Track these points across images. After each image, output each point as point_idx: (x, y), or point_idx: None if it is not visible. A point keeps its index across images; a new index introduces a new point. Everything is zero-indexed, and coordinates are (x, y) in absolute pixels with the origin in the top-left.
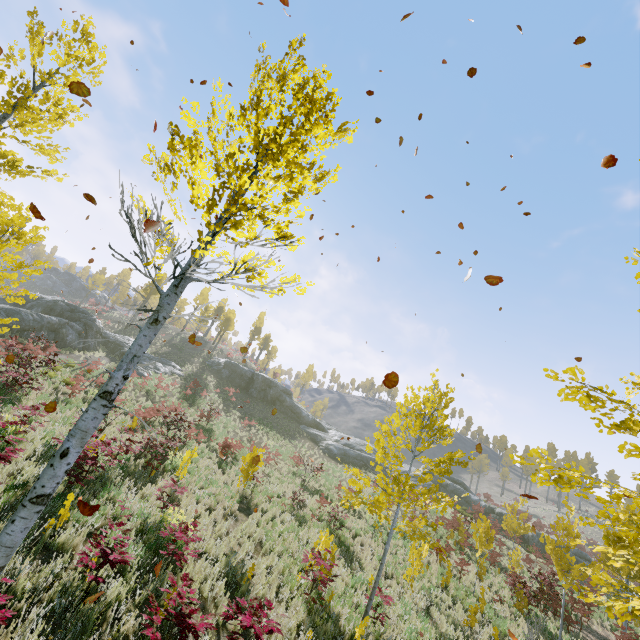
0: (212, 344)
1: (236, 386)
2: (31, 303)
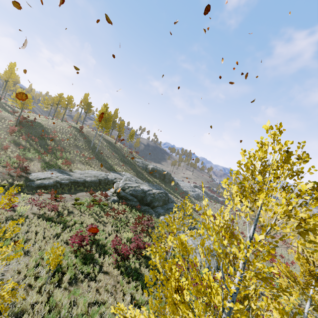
0: (115, 143)
1: (161, 180)
2: (148, 198)
